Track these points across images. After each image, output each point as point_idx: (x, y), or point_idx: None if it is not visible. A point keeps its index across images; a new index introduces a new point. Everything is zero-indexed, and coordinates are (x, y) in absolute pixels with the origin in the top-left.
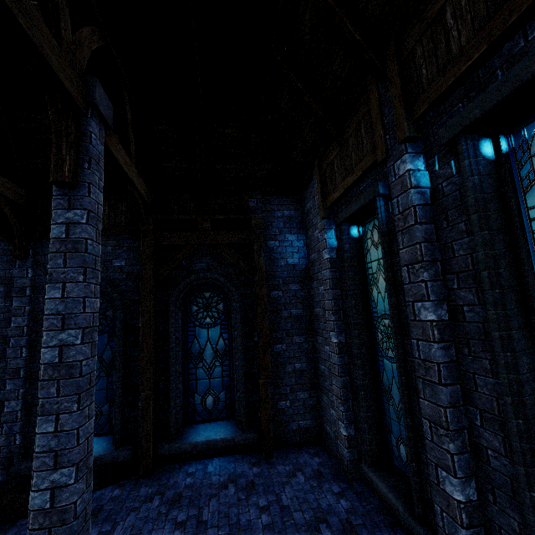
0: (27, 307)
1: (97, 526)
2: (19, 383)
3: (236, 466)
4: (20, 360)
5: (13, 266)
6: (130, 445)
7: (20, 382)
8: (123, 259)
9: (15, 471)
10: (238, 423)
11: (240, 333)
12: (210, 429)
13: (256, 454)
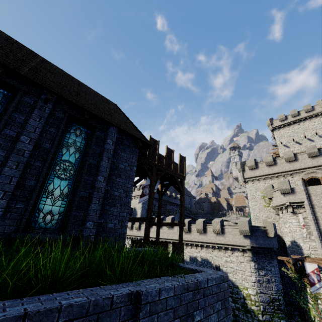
0: None
1: None
2: None
3: None
4: None
5: None
6: None
7: None
8: None
9: None
10: None
11: None
12: None
13: None
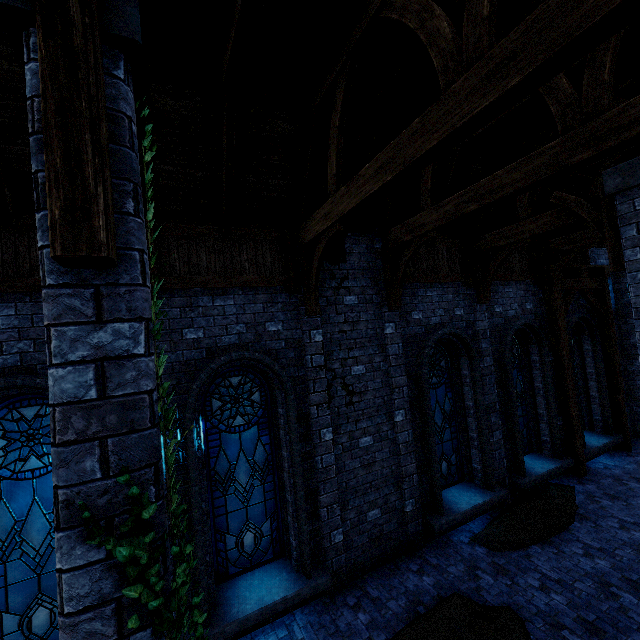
0: (490, 348)
1: (635, 500)
2: (497, 415)
3: (621, 459)
4: (494, 396)
5: (476, 310)
6: (564, 456)
7: (498, 415)
8: (530, 302)
9: (524, 486)
10: (603, 430)
11: (603, 362)
12: (586, 438)
13: (614, 451)
